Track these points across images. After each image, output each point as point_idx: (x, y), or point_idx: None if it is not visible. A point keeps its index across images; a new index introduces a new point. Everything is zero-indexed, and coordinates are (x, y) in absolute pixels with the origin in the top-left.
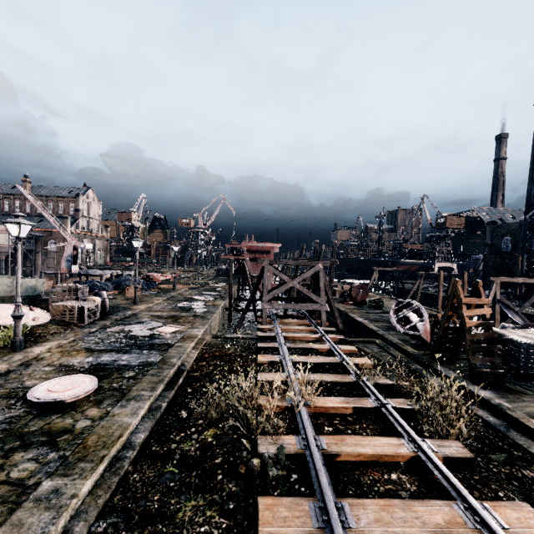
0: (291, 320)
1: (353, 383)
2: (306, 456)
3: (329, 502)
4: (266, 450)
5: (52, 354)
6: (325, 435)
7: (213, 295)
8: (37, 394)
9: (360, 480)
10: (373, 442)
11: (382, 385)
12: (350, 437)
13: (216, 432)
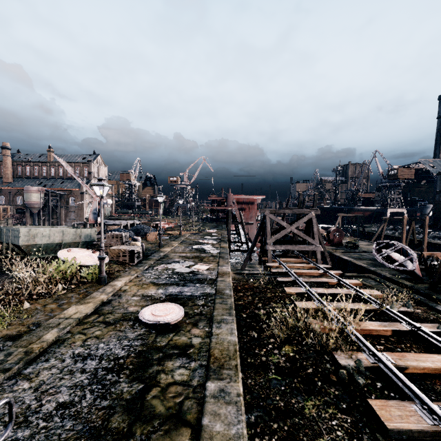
0: (290, 259)
1: (377, 310)
2: (383, 369)
3: (431, 405)
4: (346, 363)
5: (129, 287)
6: (386, 352)
7: (214, 239)
8: (147, 317)
9: (434, 388)
10: (430, 358)
11: (402, 312)
12: (408, 354)
13: (293, 348)
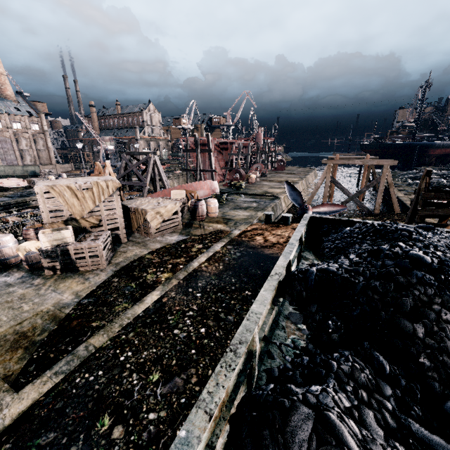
0: (135, 193)
1: None
2: None
3: None
4: None
5: None
6: None
7: None
8: None
9: None
10: None
11: None
12: None
13: None
